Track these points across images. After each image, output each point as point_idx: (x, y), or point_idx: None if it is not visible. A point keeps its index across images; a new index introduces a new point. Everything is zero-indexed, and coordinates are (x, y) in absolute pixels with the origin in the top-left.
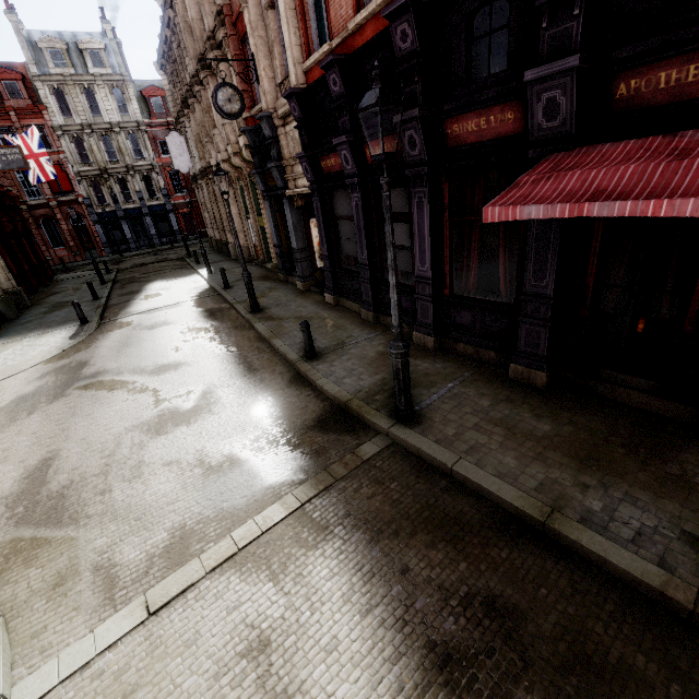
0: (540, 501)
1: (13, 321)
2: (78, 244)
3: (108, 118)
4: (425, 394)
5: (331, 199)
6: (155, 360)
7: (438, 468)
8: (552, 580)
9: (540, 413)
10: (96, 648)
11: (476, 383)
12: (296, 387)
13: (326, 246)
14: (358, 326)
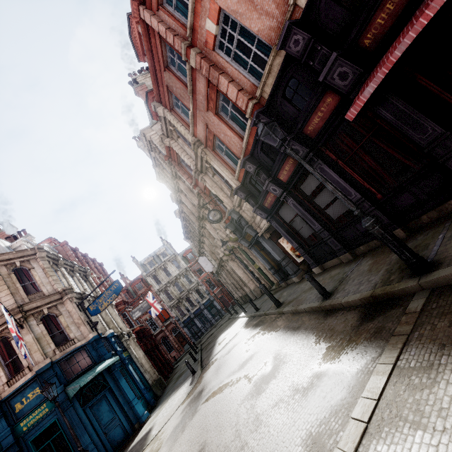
0: None
1: (161, 396)
2: (179, 344)
3: (174, 274)
4: (426, 252)
5: (280, 217)
6: (237, 363)
7: None
8: None
9: None
10: None
11: None
12: (330, 316)
13: (293, 241)
14: (345, 266)
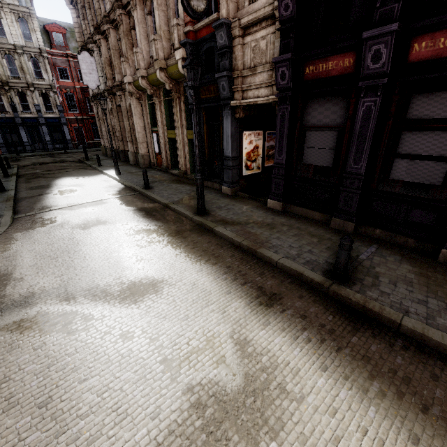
0: None
1: None
2: None
3: (12, 41)
4: None
5: (303, 108)
6: (116, 275)
7: None
8: None
9: None
10: None
11: None
12: (367, 329)
13: (285, 154)
14: (339, 235)
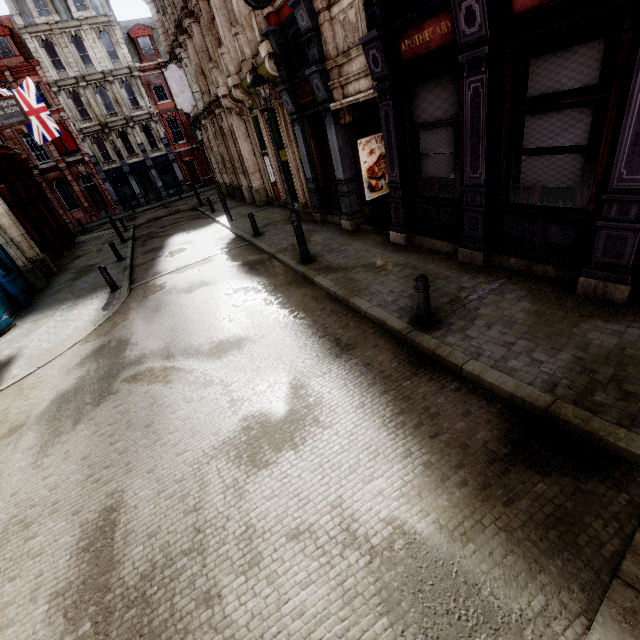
0: None
1: (43, 292)
2: (91, 204)
3: (100, 67)
4: None
5: (410, 99)
6: (208, 336)
7: None
8: None
9: None
10: None
11: None
12: (427, 374)
13: (397, 169)
14: (462, 271)
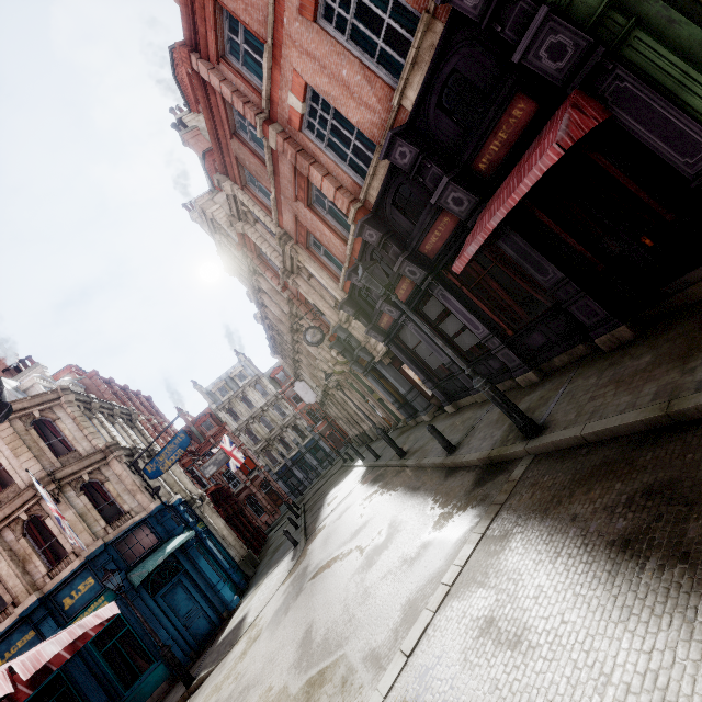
0: (656, 404)
1: (254, 576)
2: (272, 504)
3: (259, 405)
4: (544, 409)
5: (401, 341)
6: (350, 532)
7: (576, 445)
8: (694, 445)
9: (638, 354)
10: (382, 694)
11: (581, 374)
12: (451, 476)
13: (419, 373)
14: (478, 409)
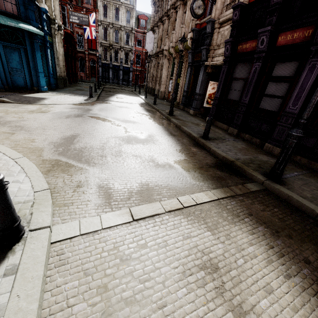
0: None
1: (61, 89)
2: (90, 73)
3: (121, 23)
4: None
5: (234, 68)
6: (123, 117)
7: (303, 211)
8: None
9: None
10: (102, 224)
11: (313, 178)
12: (198, 147)
13: (219, 92)
14: (227, 134)
